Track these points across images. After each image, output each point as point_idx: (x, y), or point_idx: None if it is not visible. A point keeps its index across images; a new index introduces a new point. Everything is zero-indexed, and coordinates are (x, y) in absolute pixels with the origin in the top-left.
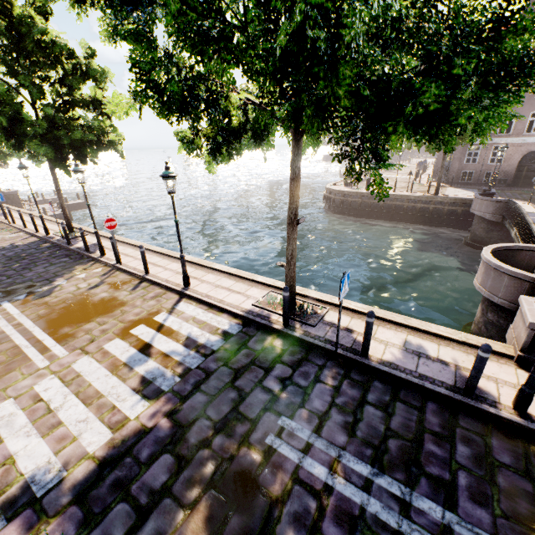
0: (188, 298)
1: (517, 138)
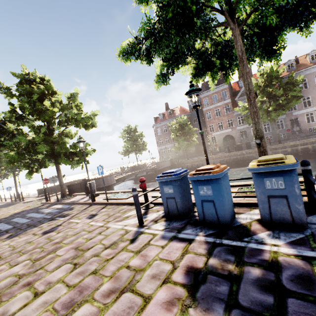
0: (3, 203)
1: (171, 144)
